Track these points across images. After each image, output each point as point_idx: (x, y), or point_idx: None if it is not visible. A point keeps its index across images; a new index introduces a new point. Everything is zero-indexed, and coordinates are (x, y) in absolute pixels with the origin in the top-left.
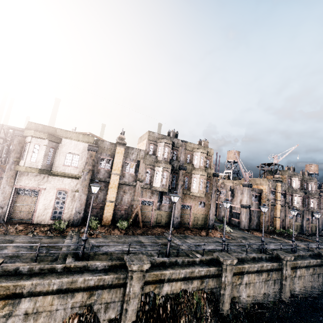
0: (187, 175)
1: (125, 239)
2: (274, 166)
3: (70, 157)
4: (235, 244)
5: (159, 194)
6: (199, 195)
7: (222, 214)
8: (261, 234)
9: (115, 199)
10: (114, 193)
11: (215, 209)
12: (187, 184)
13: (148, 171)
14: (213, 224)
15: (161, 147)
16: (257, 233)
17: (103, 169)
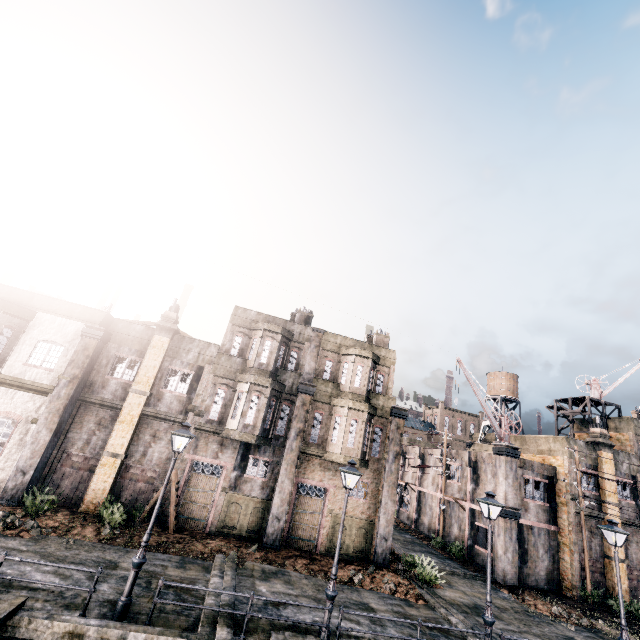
0: (321, 409)
1: (83, 552)
2: (589, 405)
3: (45, 348)
4: (372, 616)
5: (240, 448)
6: (342, 459)
7: (454, 533)
8: (550, 607)
9: (125, 449)
10: (126, 436)
11: (439, 517)
12: (320, 432)
13: (221, 391)
14: (388, 552)
15: (257, 339)
16: (538, 604)
17: (117, 380)
